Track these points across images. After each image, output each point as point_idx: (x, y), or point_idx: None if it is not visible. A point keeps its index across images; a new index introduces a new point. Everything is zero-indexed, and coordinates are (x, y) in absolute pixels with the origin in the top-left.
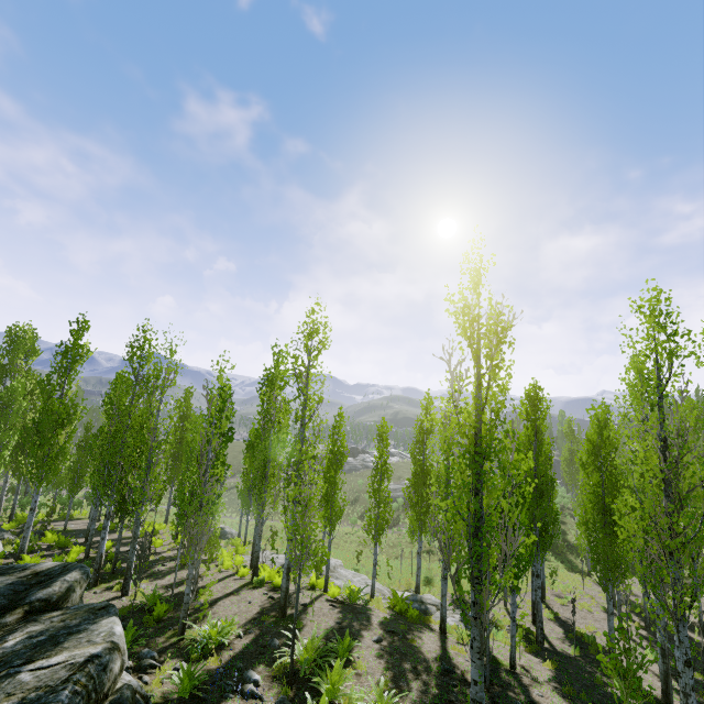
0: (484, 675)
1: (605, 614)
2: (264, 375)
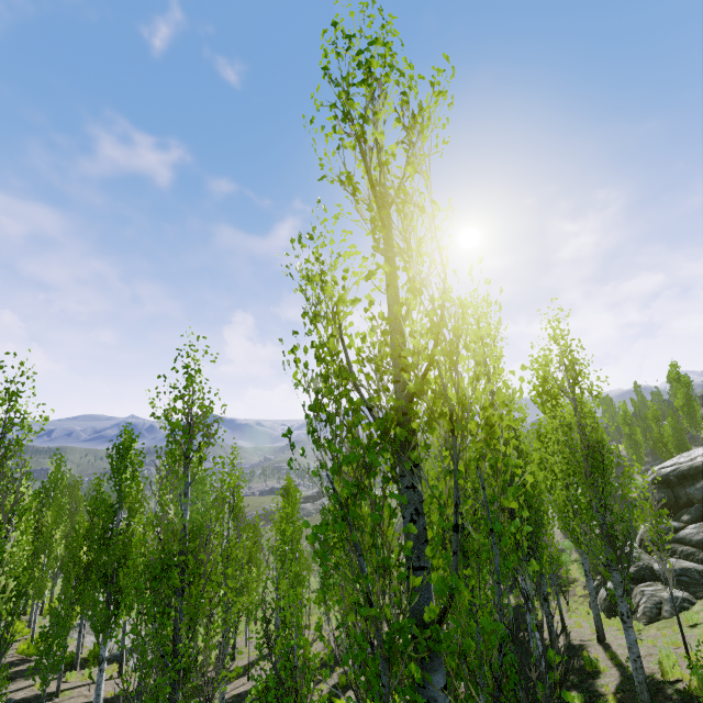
0: (7, 702)
1: (322, 646)
2: (51, 478)
